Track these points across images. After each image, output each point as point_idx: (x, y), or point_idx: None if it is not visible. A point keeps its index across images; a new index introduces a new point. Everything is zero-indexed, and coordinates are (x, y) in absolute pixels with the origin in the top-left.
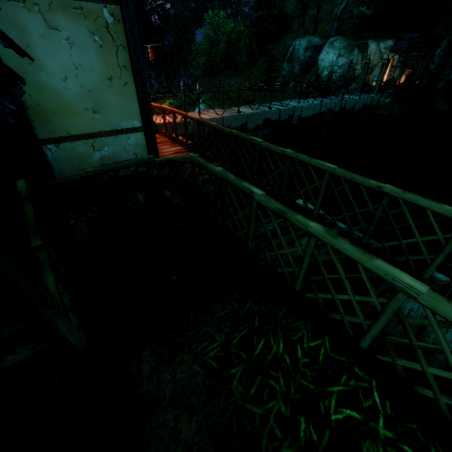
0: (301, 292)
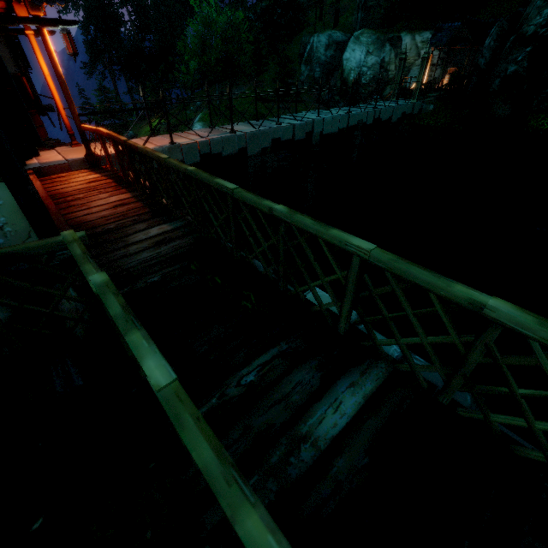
0: None
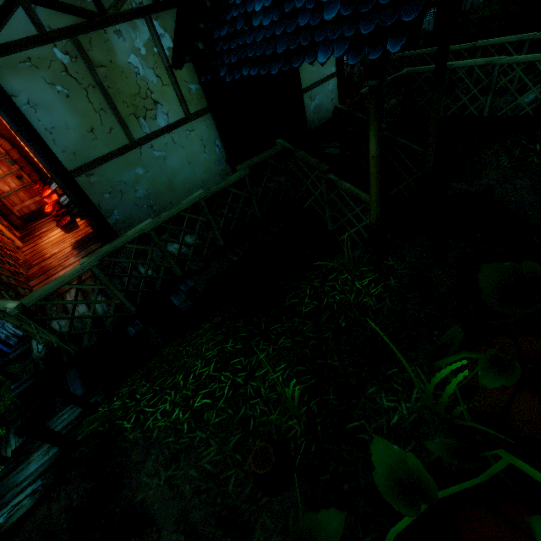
0: None
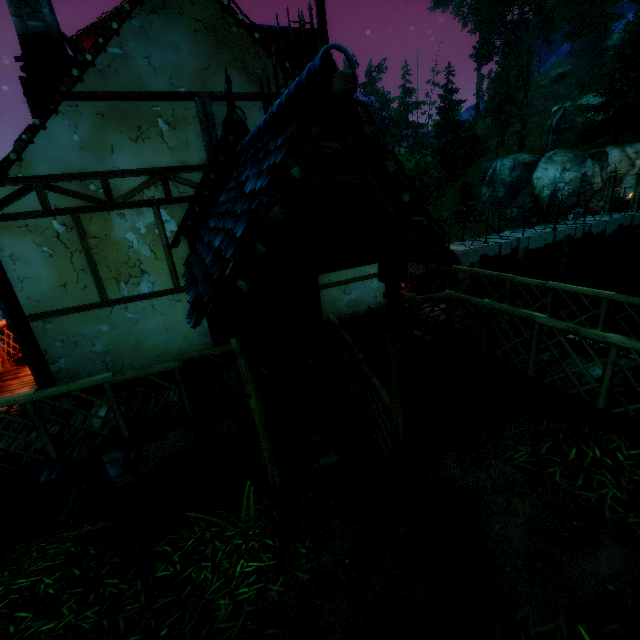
0: (606, 409)
